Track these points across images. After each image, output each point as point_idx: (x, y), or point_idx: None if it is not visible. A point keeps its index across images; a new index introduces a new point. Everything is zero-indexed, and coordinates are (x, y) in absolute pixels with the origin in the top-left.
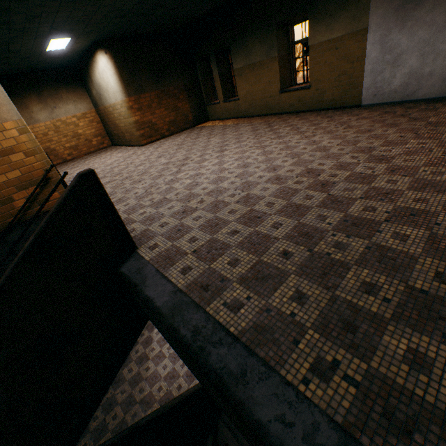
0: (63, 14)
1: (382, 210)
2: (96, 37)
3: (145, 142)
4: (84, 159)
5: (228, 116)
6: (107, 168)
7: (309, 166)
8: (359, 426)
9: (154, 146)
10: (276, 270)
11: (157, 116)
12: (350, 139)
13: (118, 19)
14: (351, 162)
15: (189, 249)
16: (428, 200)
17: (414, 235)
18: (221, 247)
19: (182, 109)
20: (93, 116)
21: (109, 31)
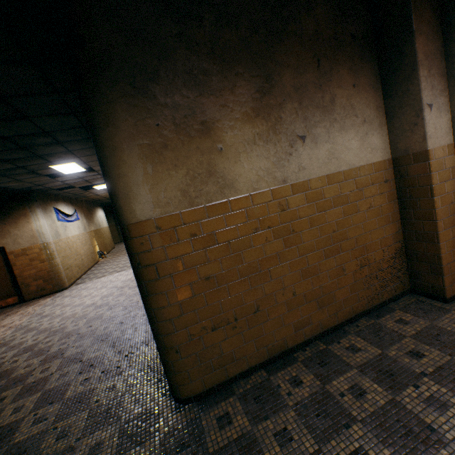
0: None
1: None
2: None
3: None
4: None
5: None
6: None
7: None
8: None
9: None
10: None
11: None
12: None
13: None
14: None
15: None
16: None
17: None
18: None
19: None
20: None
21: None
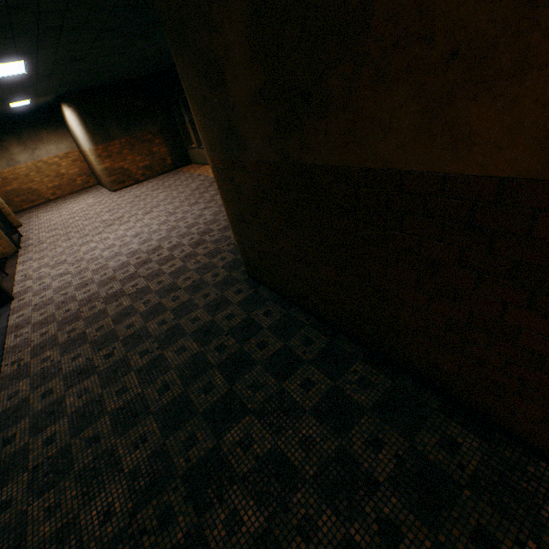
0: (6, 96)
1: (139, 287)
2: (56, 95)
3: (117, 188)
4: (64, 201)
5: (204, 162)
6: (67, 218)
7: (162, 243)
8: (5, 377)
9: (121, 194)
10: (54, 319)
11: (130, 162)
12: (219, 217)
13: (65, 87)
14: (184, 244)
15: (35, 303)
16: (164, 282)
17: (125, 305)
18: (50, 303)
19: (158, 153)
20: (76, 155)
21: (66, 91)
